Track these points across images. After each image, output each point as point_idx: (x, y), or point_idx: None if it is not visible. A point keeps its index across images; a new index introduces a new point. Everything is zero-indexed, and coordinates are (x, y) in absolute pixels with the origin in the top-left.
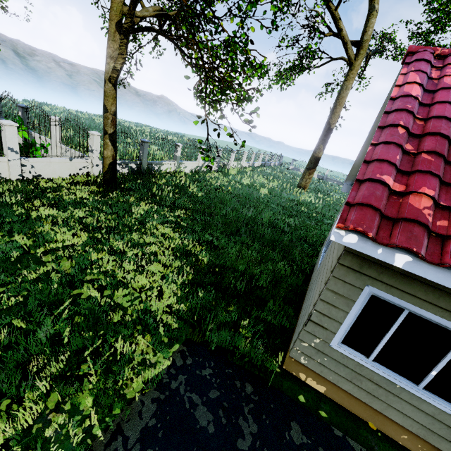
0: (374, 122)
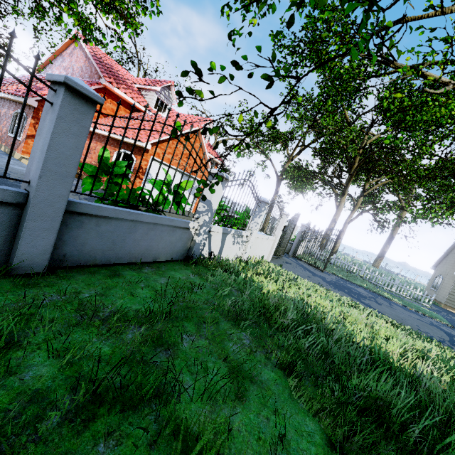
0: (446, 250)
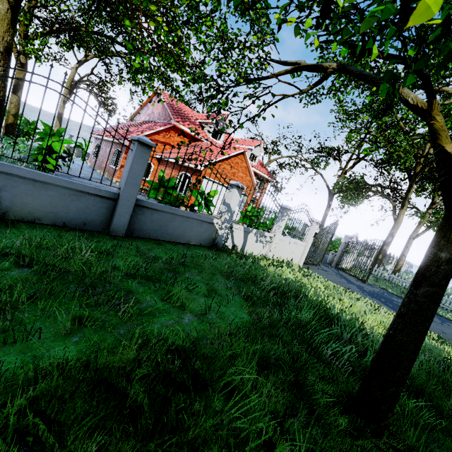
0: None
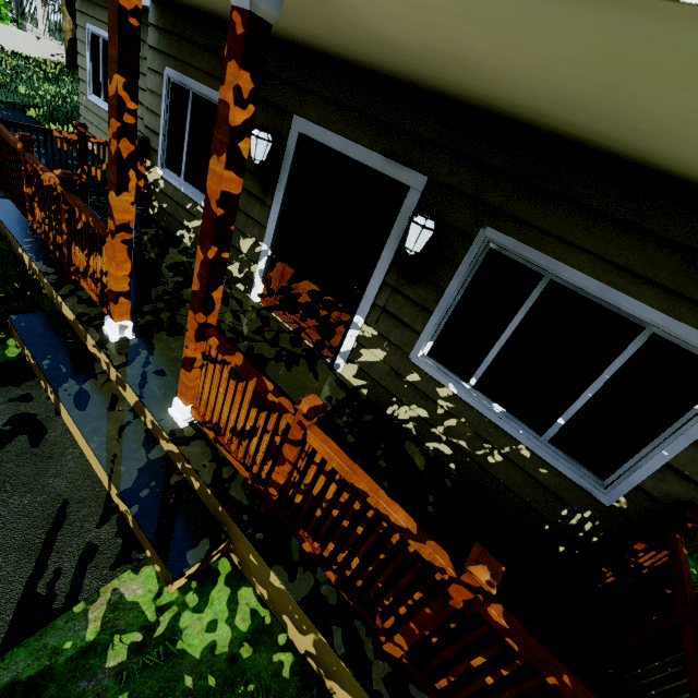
0: None
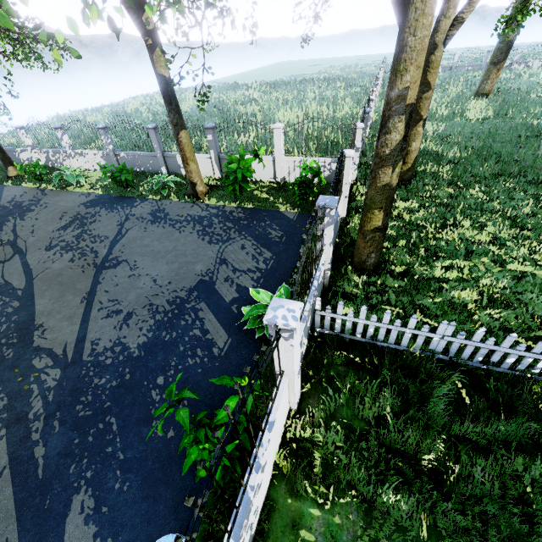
0: None
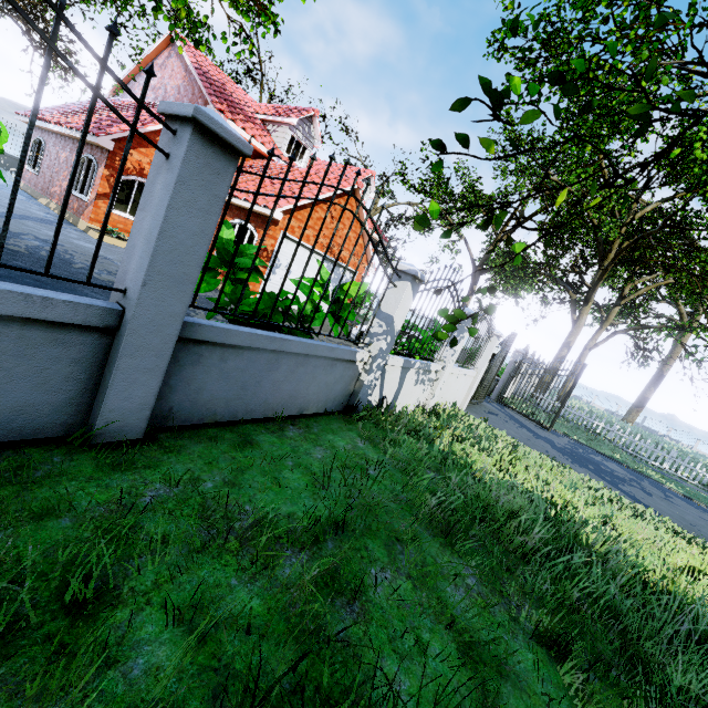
0: None
